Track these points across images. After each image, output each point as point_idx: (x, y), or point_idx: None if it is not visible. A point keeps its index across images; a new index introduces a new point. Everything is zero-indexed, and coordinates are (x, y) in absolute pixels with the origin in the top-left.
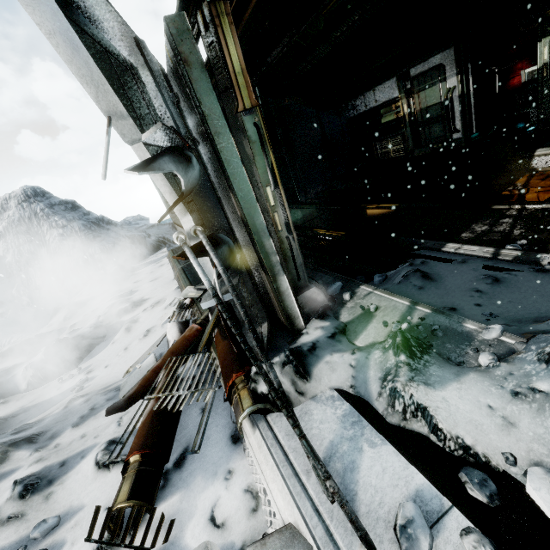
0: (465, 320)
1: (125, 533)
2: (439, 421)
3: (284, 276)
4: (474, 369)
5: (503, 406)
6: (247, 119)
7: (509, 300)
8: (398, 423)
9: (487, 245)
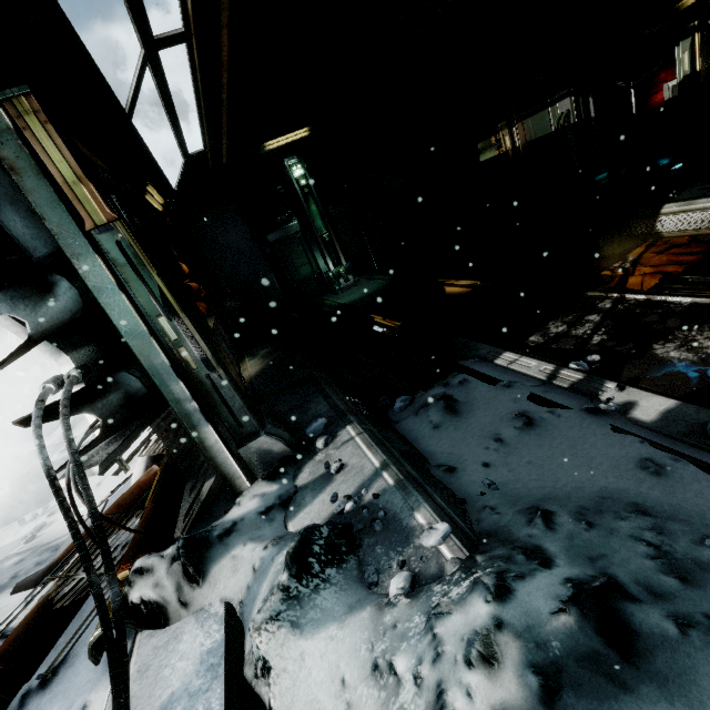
0: (419, 507)
1: None
2: (273, 696)
3: (210, 426)
4: (379, 599)
5: (356, 683)
6: (106, 238)
7: (529, 459)
8: (251, 679)
9: (552, 358)
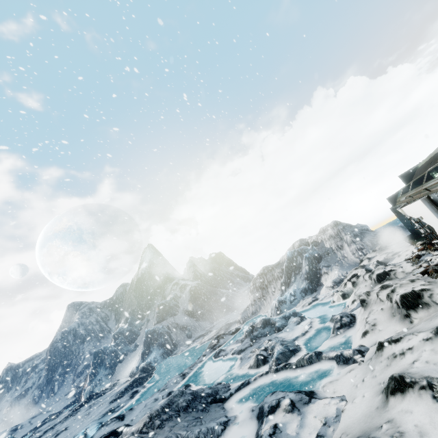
0: None
1: (415, 262)
2: None
3: None
4: None
5: None
6: None
7: None
8: None
9: None
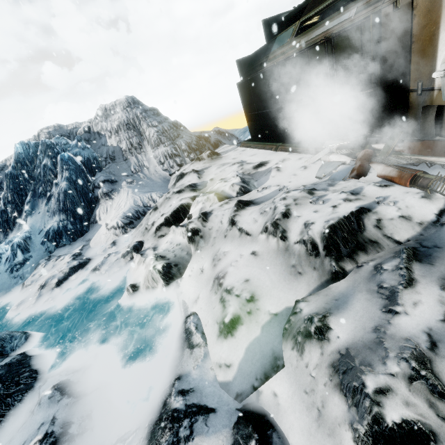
0: None
1: (441, 187)
2: None
3: None
4: None
5: None
6: None
7: None
8: None
9: None
